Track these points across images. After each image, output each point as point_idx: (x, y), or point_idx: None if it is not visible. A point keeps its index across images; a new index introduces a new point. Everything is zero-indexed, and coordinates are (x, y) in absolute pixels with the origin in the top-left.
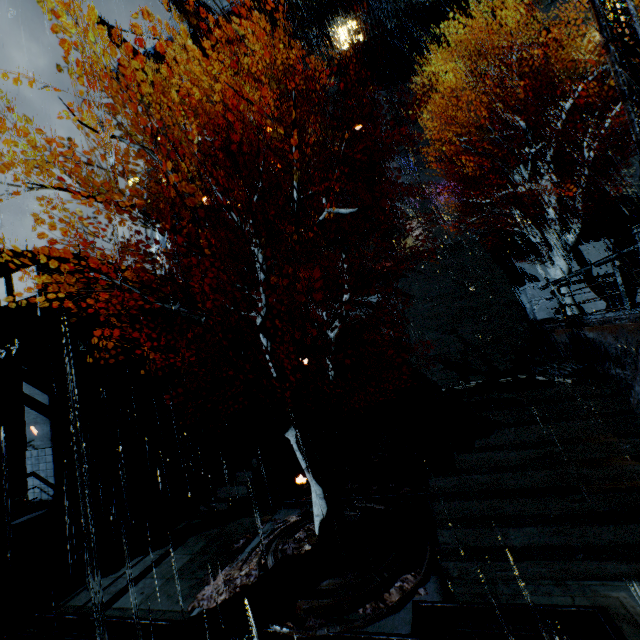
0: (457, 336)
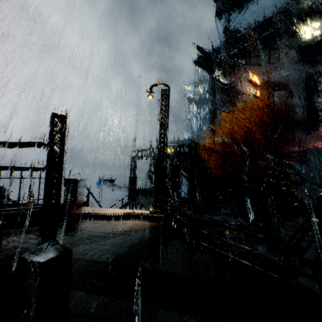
0: (320, 188)
